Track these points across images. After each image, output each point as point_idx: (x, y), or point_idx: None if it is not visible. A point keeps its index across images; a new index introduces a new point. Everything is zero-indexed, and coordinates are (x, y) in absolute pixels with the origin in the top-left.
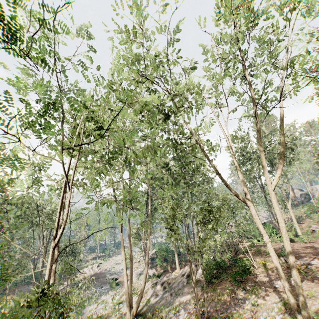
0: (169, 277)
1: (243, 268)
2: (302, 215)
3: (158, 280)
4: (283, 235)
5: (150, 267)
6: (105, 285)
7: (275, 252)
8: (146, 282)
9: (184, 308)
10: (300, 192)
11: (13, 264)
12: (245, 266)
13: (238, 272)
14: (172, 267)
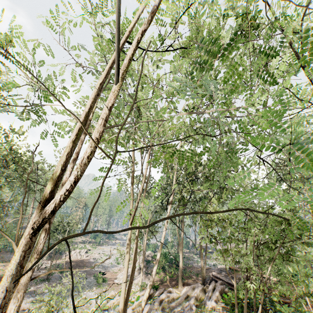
0: (170, 293)
1: None
2: None
3: (155, 293)
4: None
5: (145, 272)
6: (90, 277)
7: None
8: (140, 290)
9: None
10: None
11: None
12: None
13: None
14: (171, 280)
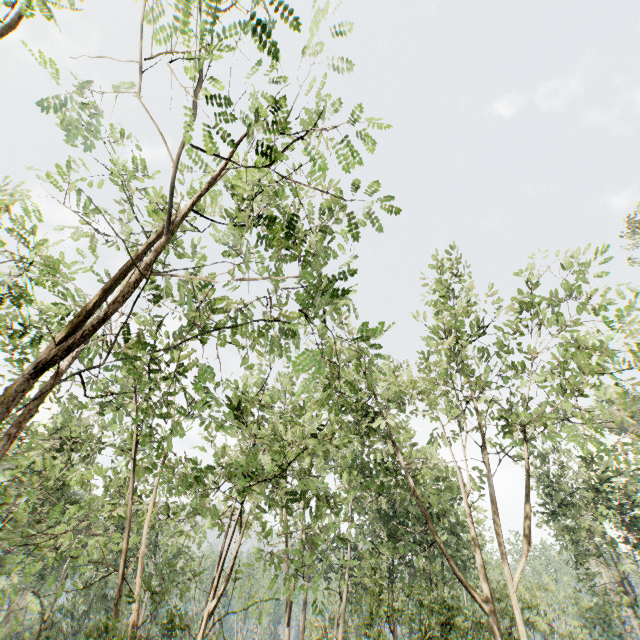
0: None
1: None
2: None
3: None
4: None
5: None
6: None
7: None
8: None
9: None
10: None
11: None
12: None
13: None
14: None
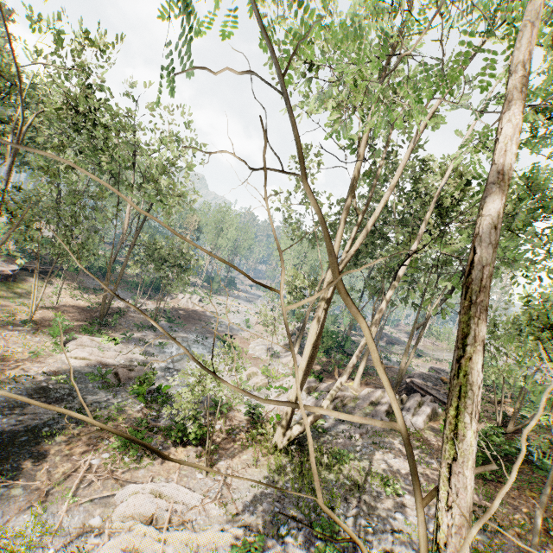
0: (345, 393)
1: None
2: None
3: (319, 386)
4: None
5: (299, 351)
6: (211, 338)
7: None
8: (293, 375)
9: (410, 495)
10: None
11: (78, 238)
12: None
13: None
14: (338, 372)
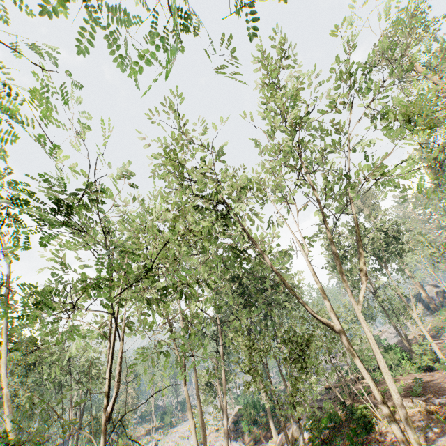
0: None
1: (362, 421)
2: (443, 325)
3: None
4: (381, 368)
5: (234, 436)
6: None
7: (380, 393)
8: None
9: None
10: (435, 289)
11: None
12: (365, 417)
13: (354, 429)
14: (266, 433)
